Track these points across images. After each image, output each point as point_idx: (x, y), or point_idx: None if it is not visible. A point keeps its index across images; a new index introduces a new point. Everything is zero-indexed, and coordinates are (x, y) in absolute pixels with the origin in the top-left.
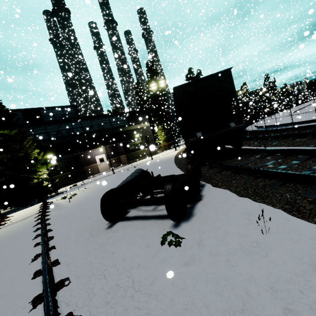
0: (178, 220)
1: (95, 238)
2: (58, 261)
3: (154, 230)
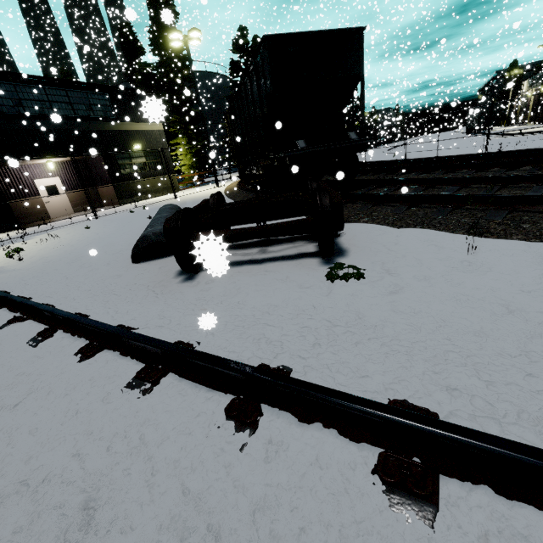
0: (326, 258)
1: (172, 295)
2: (127, 326)
3: (293, 271)
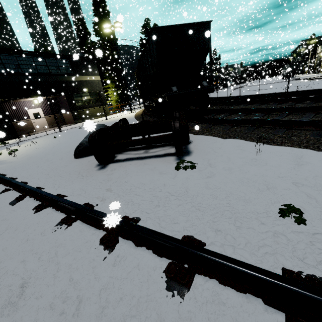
0: (179, 156)
1: (91, 177)
2: (62, 194)
3: (159, 164)
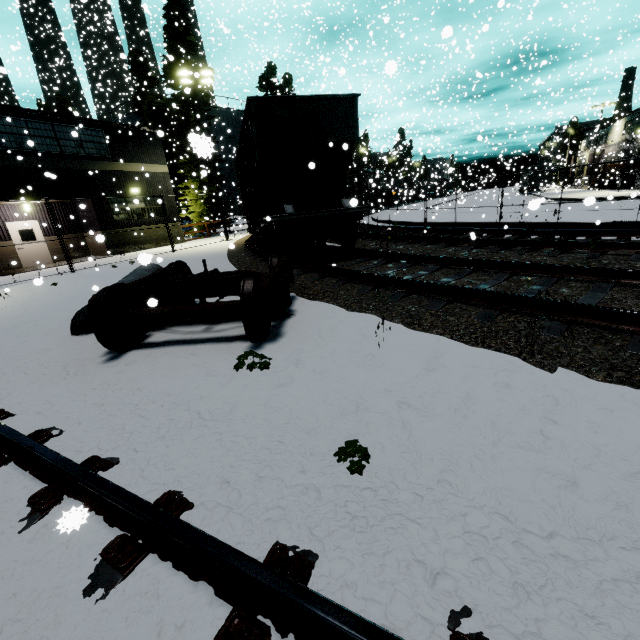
0: (258, 342)
1: (83, 376)
2: (5, 411)
3: (216, 356)
